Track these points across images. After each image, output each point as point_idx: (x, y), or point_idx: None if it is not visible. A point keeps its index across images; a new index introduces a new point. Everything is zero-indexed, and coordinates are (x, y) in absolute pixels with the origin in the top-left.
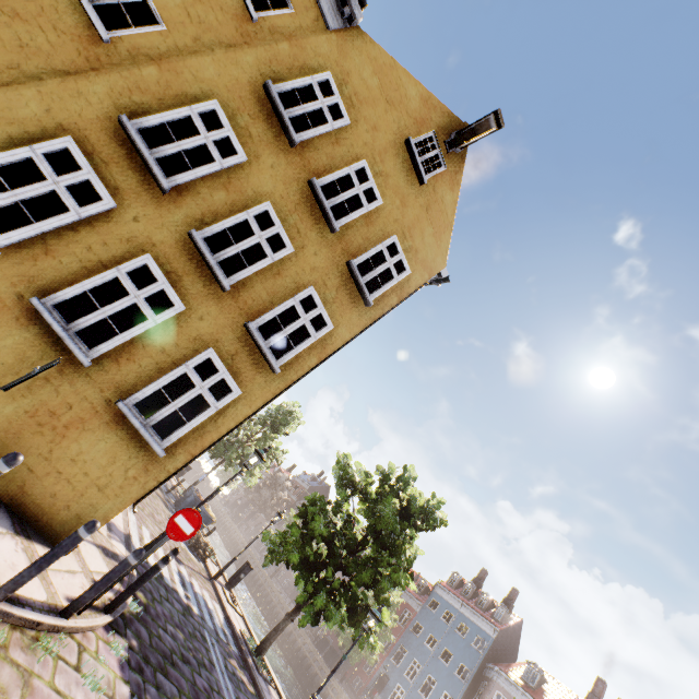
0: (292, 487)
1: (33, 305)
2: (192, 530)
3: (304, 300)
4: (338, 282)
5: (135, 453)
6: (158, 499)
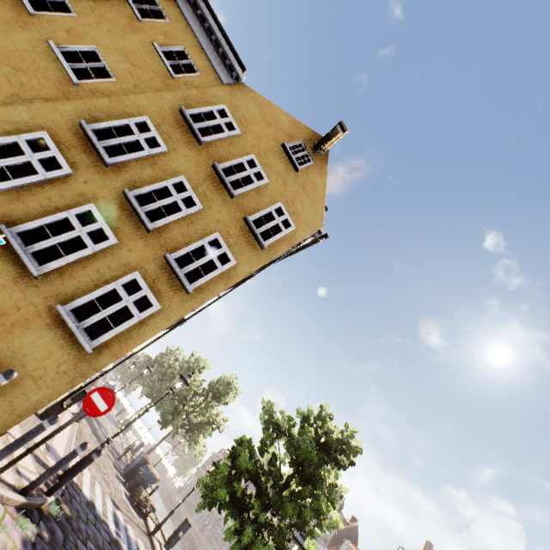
0: None
1: (1, 230)
2: (106, 407)
3: (212, 243)
4: (238, 231)
5: (68, 351)
6: (108, 459)
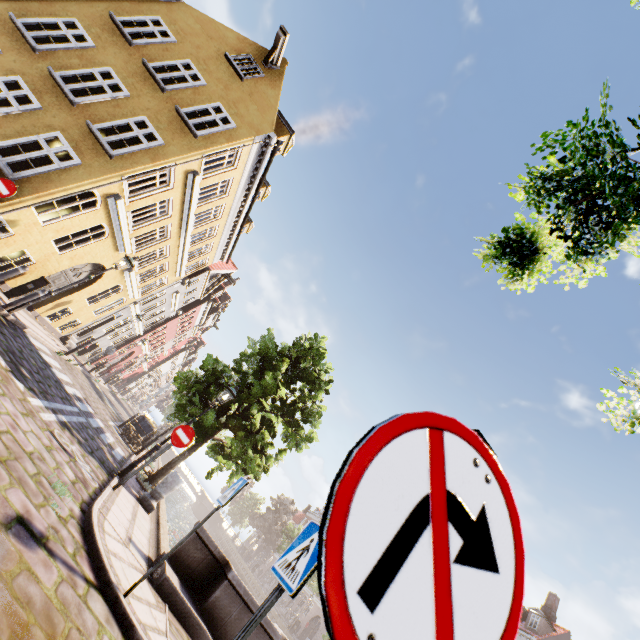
0: (296, 511)
1: None
2: (8, 194)
3: (139, 125)
4: (169, 120)
5: None
6: (105, 408)
